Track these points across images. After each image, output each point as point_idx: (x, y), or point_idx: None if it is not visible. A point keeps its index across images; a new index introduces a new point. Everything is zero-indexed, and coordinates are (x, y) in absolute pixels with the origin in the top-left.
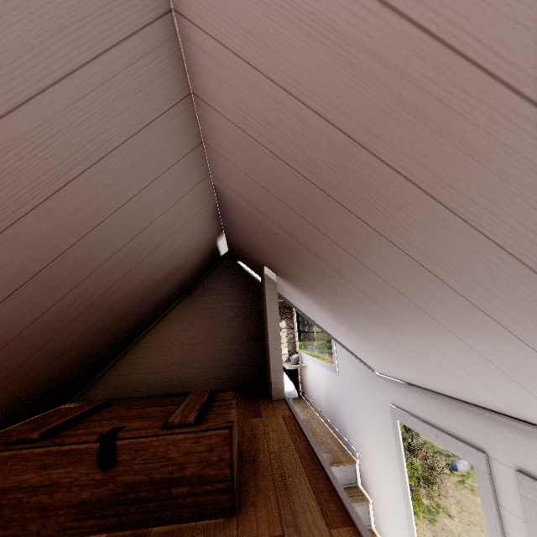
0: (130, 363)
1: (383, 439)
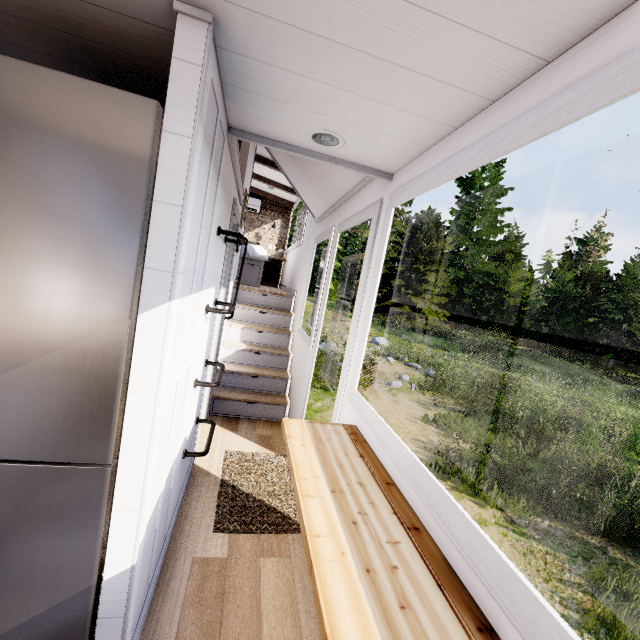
0: None
1: (308, 266)
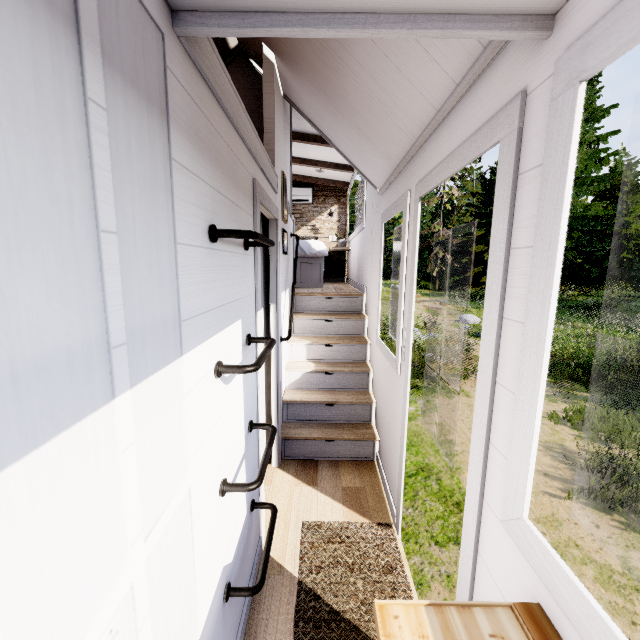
0: None
1: (377, 254)
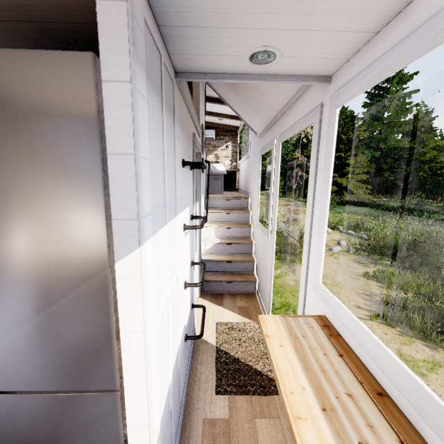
0: None
1: (257, 173)
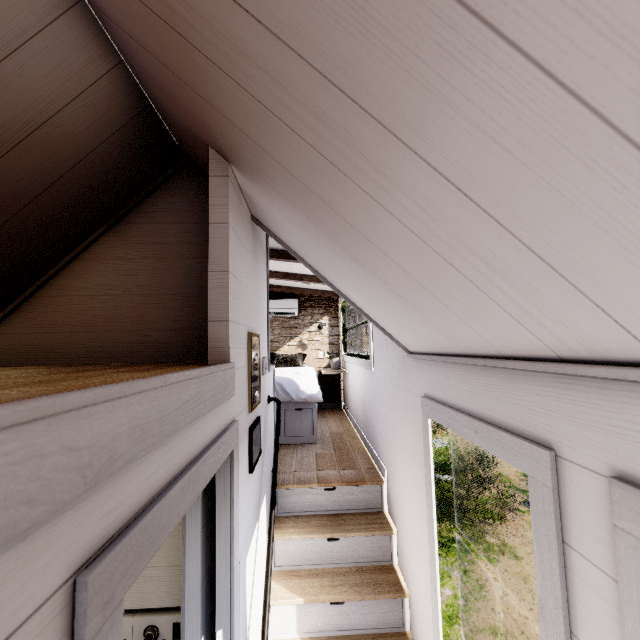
0: (30, 318)
1: (412, 448)
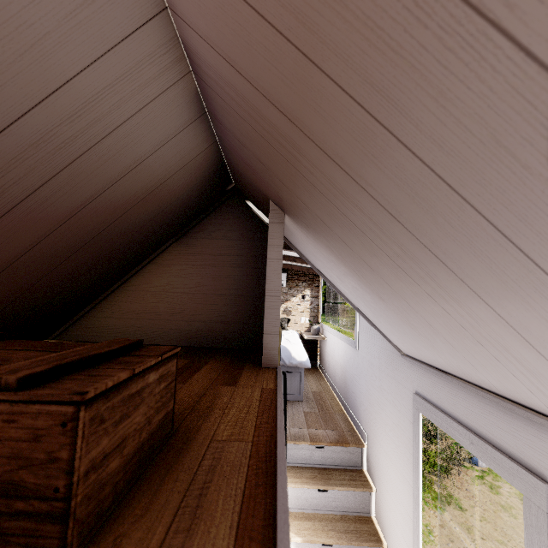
0: (114, 306)
1: (399, 429)
